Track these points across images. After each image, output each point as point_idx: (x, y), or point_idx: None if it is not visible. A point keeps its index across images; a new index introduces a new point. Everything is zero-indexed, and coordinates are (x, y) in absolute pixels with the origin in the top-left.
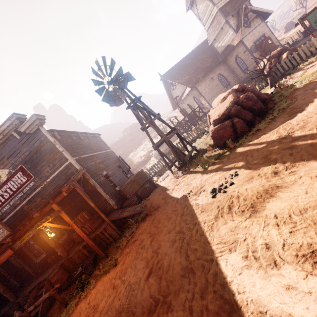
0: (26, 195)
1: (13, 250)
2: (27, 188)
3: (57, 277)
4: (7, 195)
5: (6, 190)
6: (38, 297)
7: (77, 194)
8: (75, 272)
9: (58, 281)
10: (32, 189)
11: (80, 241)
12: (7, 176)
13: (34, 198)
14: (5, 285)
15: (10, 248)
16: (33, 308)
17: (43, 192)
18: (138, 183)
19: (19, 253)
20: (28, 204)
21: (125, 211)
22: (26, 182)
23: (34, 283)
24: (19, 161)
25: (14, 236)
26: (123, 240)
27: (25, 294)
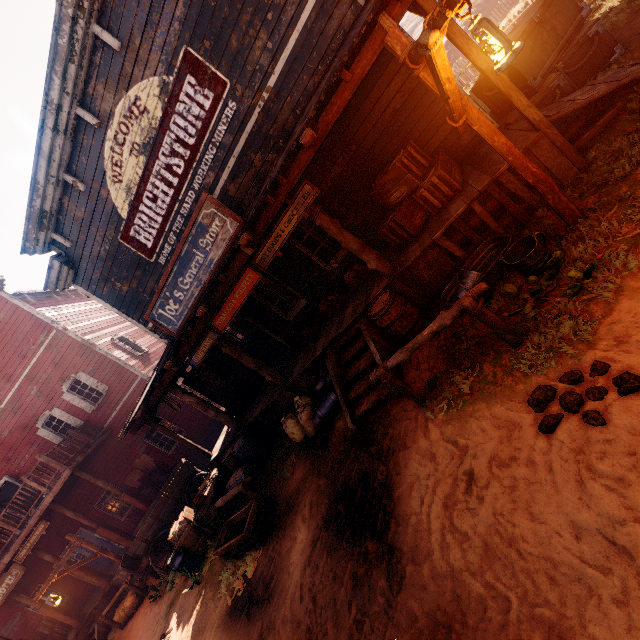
0: (223, 152)
1: (257, 272)
2: (221, 130)
3: (396, 311)
4: (179, 166)
5: (173, 149)
6: (344, 367)
7: (363, 112)
8: (443, 294)
9: (400, 320)
10: (234, 128)
11: (414, 235)
12: (160, 103)
13: (246, 158)
14: (254, 358)
15: (249, 267)
16: (404, 357)
17: (265, 131)
18: (555, 32)
19: (246, 306)
20: (236, 180)
21: (563, 103)
22: (214, 107)
23: (314, 349)
24: (175, 35)
25: (254, 229)
26: (636, 154)
27: (306, 367)
